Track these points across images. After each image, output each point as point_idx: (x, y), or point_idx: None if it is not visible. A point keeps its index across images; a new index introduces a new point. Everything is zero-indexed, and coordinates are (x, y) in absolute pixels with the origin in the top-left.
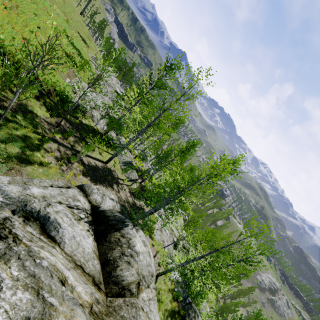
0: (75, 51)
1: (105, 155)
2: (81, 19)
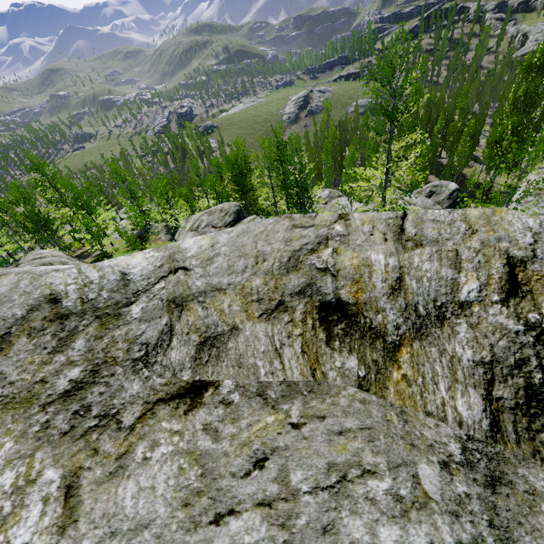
0: None
1: None
2: None
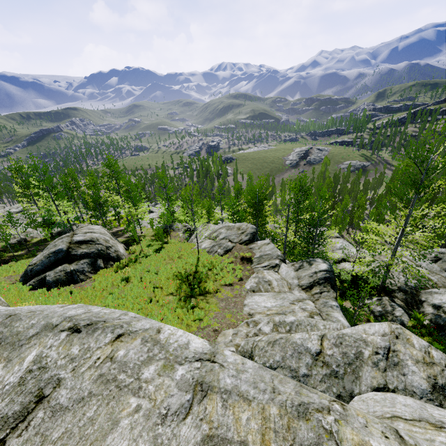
0: None
1: None
2: None
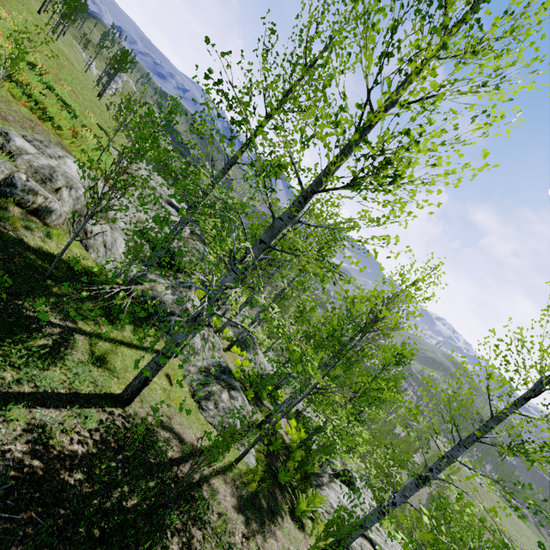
0: (48, 91)
1: (127, 362)
2: (98, 101)
